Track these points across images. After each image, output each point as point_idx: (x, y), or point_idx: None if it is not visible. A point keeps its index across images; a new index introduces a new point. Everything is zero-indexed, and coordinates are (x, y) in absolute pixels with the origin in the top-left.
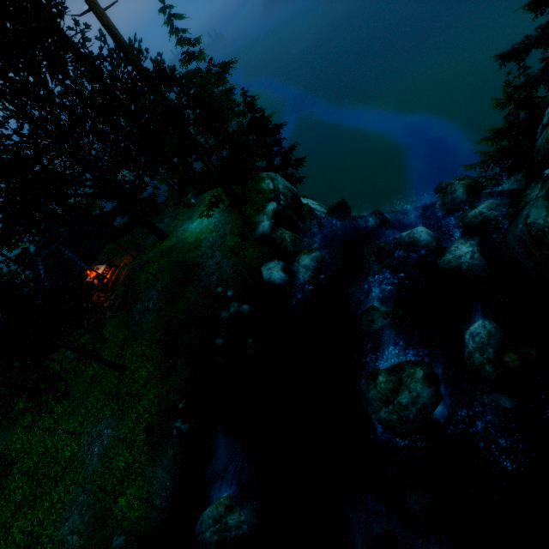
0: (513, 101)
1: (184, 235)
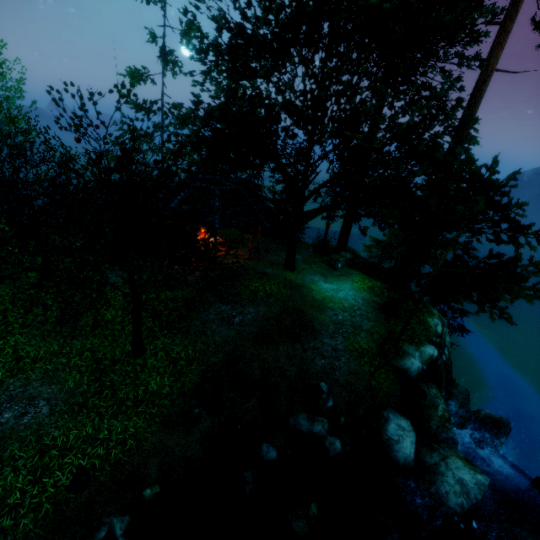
0: None
1: (311, 285)
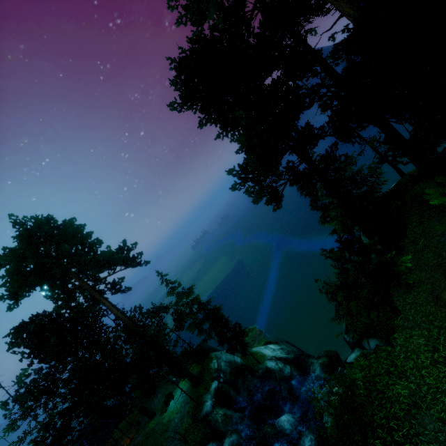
0: (330, 299)
1: (164, 414)
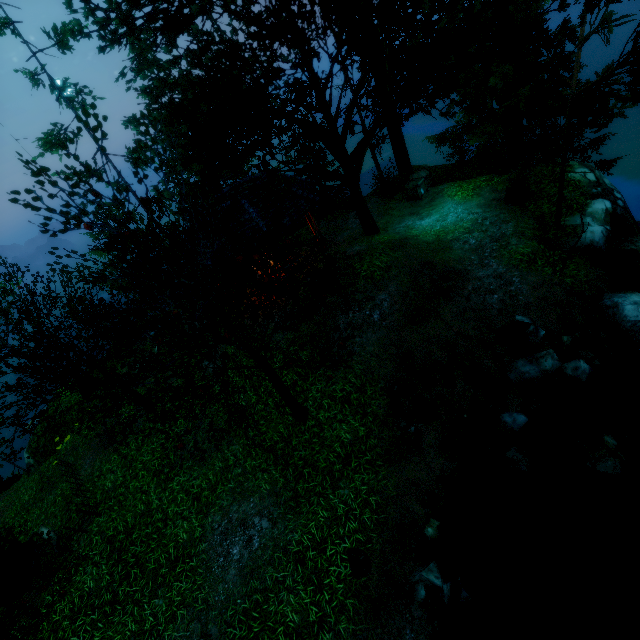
0: None
1: (410, 232)
